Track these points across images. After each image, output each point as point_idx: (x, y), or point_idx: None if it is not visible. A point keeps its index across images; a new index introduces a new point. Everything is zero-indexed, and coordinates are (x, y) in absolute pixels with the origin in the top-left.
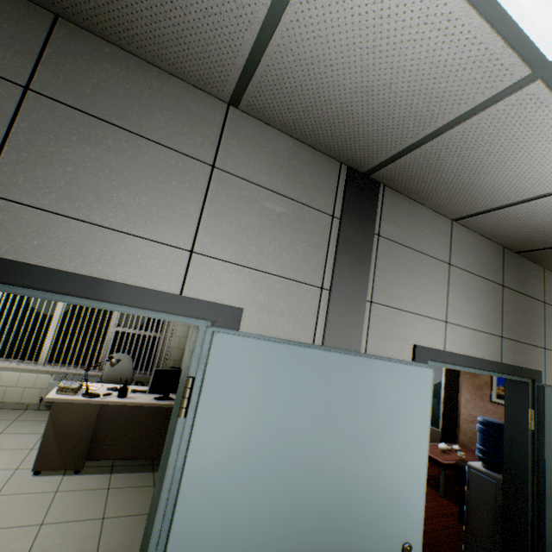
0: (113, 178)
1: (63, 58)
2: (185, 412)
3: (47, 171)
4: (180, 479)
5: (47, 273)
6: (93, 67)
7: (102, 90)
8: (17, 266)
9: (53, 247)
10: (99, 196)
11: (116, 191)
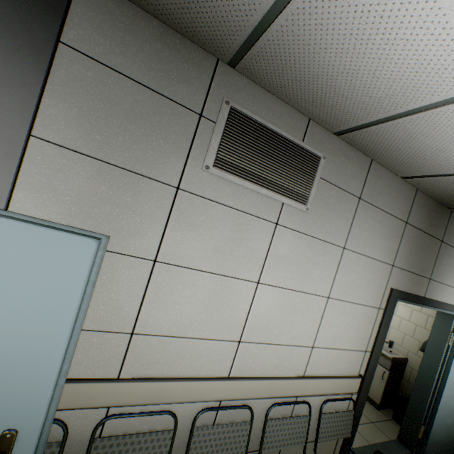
0: (449, 267)
1: (449, 226)
2: (450, 343)
3: (439, 268)
4: (448, 363)
5: (436, 302)
6: (453, 227)
7: (453, 235)
8: (433, 301)
9: (436, 293)
10: (446, 274)
11: (449, 271)
